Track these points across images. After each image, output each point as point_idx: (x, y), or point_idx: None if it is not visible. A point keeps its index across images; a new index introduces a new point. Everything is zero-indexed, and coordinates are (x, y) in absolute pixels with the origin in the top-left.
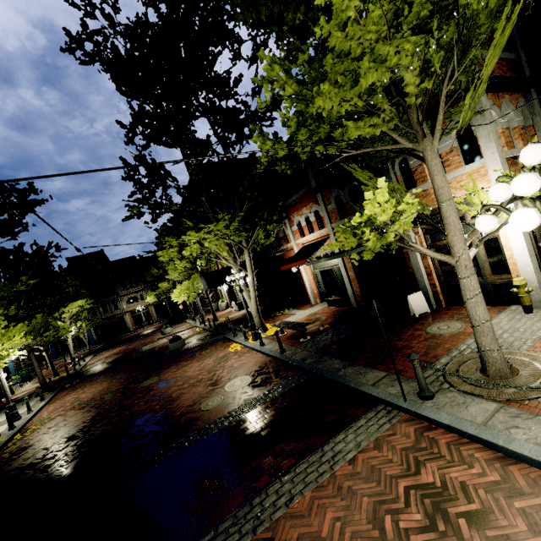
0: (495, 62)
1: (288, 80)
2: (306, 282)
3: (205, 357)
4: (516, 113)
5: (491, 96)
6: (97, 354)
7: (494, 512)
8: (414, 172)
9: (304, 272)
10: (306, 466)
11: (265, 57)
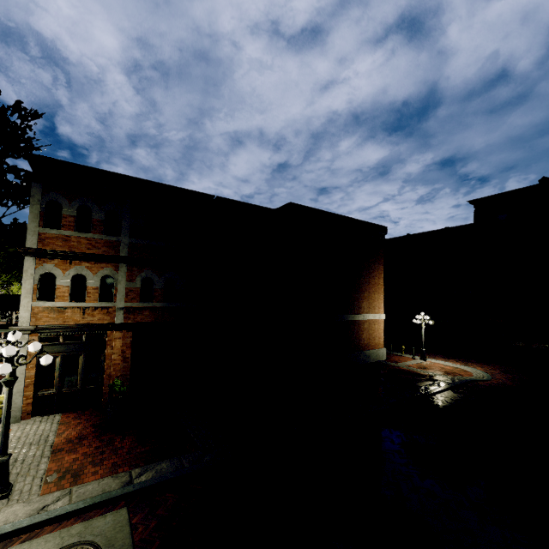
0: None
1: None
2: None
3: None
4: (92, 277)
5: (59, 262)
6: None
7: None
8: None
9: None
10: None
11: None
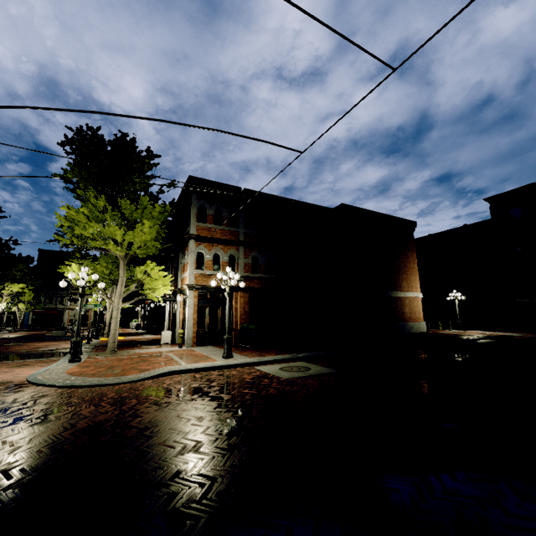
0: (154, 236)
1: (67, 222)
2: (166, 318)
3: (62, 341)
4: (224, 255)
5: (206, 244)
6: (16, 332)
7: (29, 367)
8: (184, 267)
9: (167, 311)
10: (9, 361)
11: (57, 213)
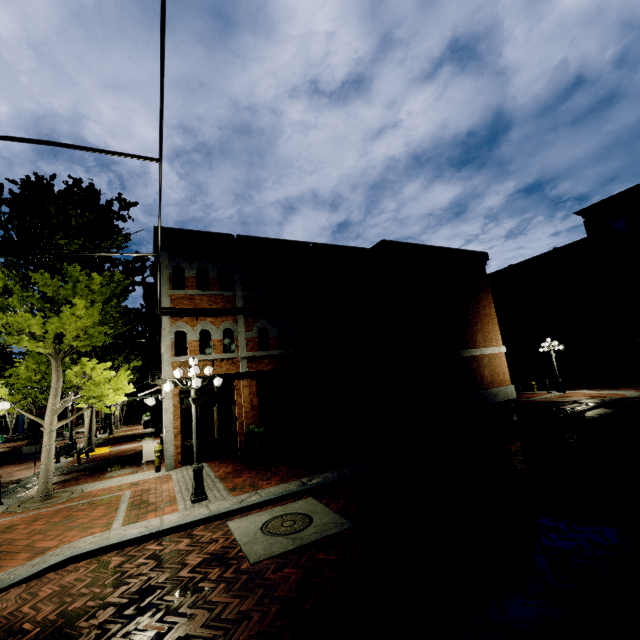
0: (97, 319)
1: None
2: None
3: (26, 464)
4: (216, 331)
5: (188, 319)
6: None
7: None
8: None
9: None
10: None
11: None
